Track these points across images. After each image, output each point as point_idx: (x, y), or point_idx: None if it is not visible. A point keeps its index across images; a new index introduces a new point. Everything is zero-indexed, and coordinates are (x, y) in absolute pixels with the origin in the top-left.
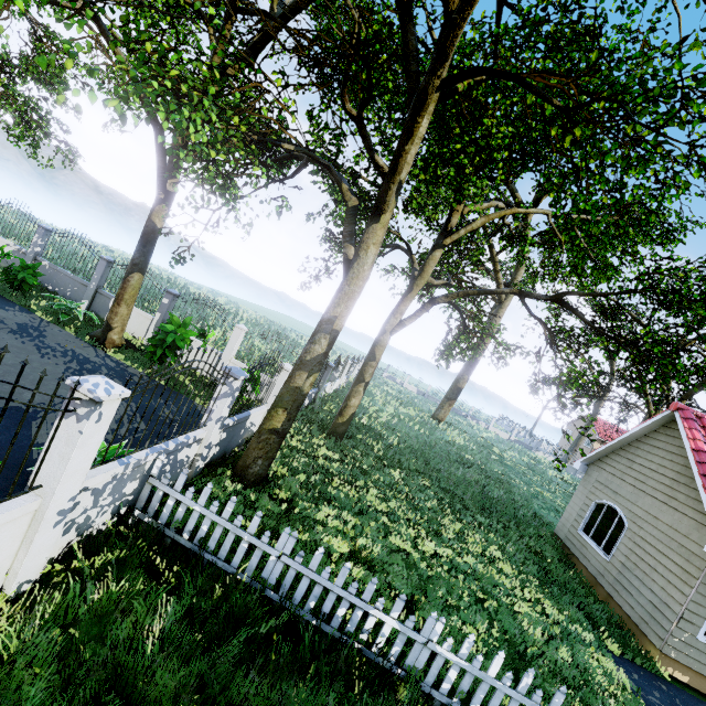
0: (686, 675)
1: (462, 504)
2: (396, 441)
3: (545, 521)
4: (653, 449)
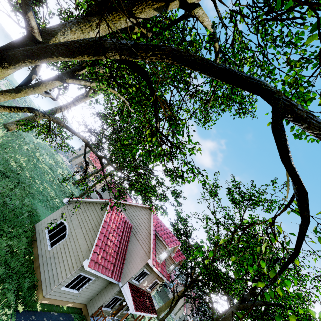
0: (48, 301)
1: None
2: None
3: (36, 212)
4: (95, 210)
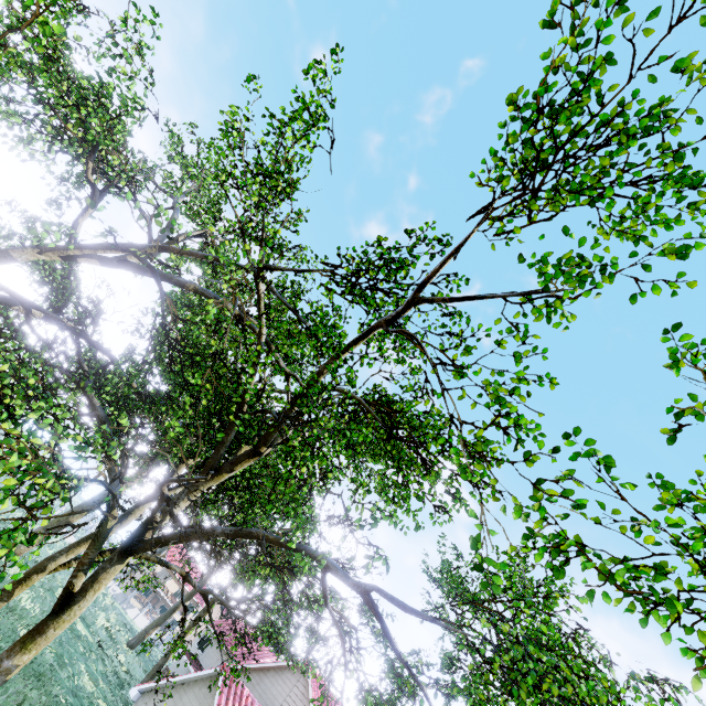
0: None
1: None
2: None
3: None
4: (195, 699)
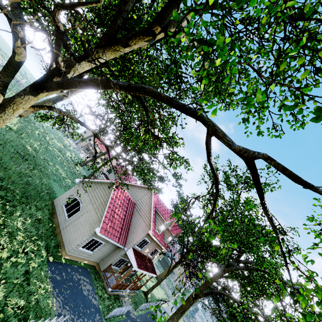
0: (70, 257)
1: (11, 197)
2: None
3: (52, 190)
4: (103, 189)
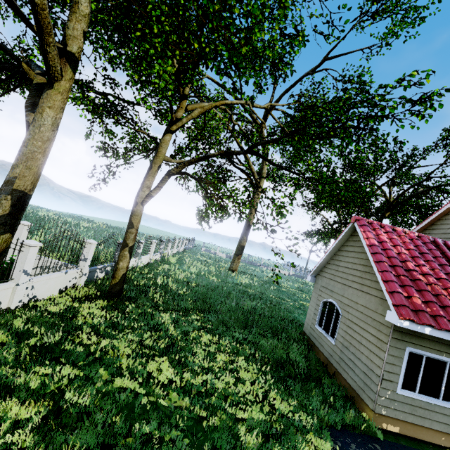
0: (397, 426)
1: (225, 327)
2: (182, 290)
3: (301, 323)
4: (348, 253)
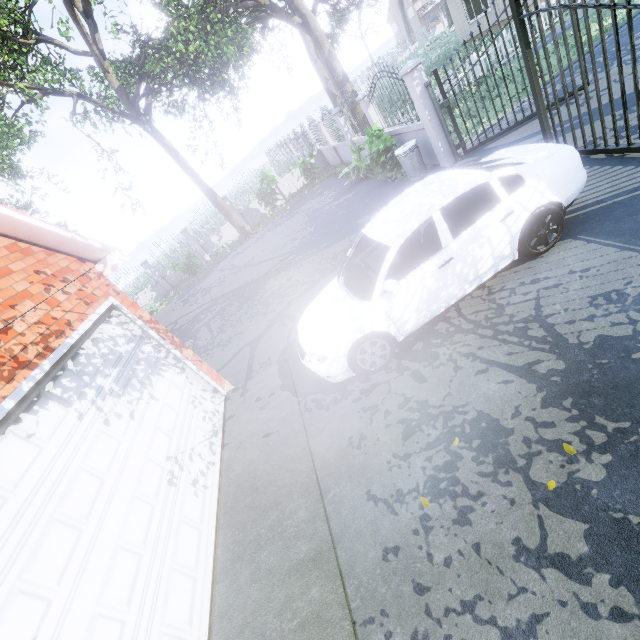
0: None
1: None
2: None
3: None
4: None
